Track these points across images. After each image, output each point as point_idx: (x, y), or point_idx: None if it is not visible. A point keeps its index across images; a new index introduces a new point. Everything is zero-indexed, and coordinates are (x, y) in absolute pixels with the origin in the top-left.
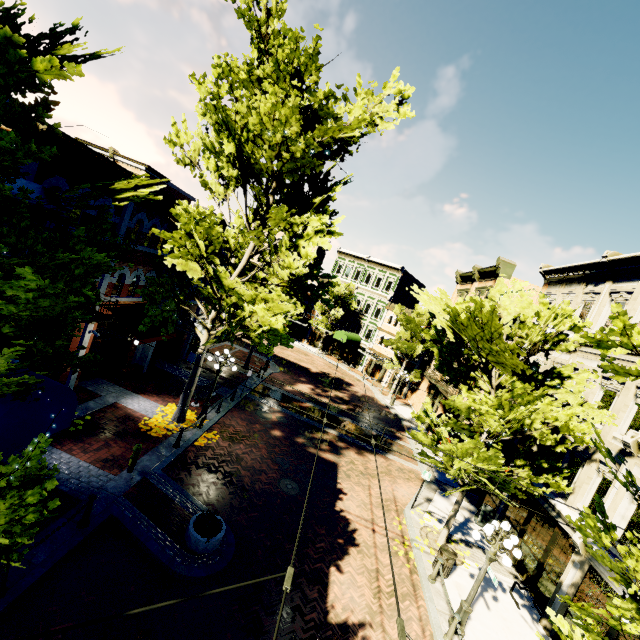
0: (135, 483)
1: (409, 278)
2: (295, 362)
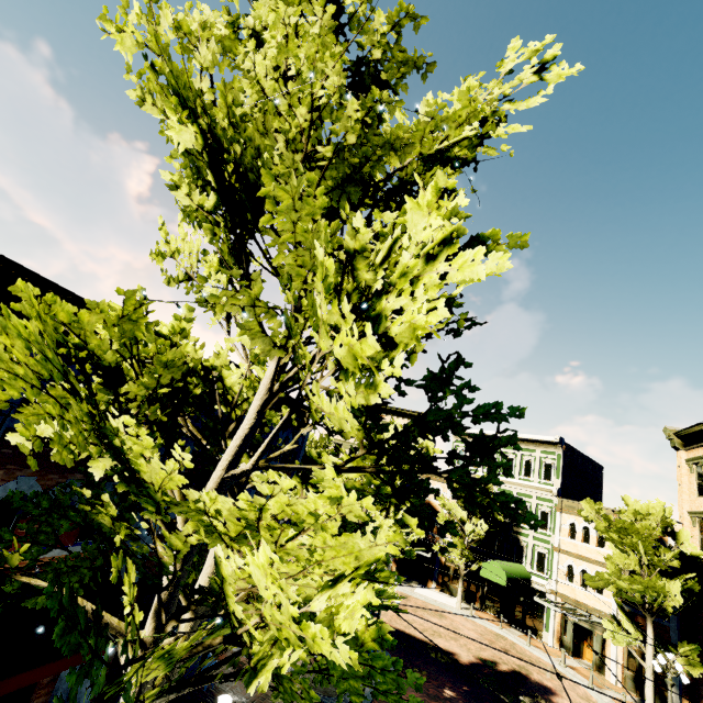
0: None
1: (575, 455)
2: (424, 639)
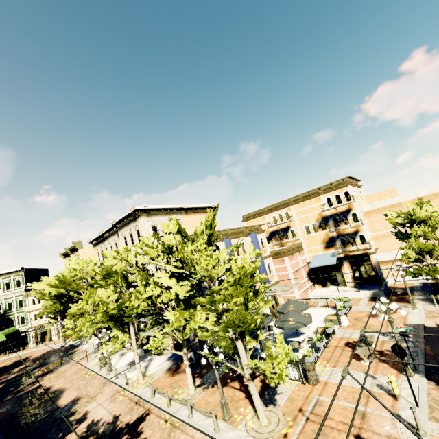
0: None
1: (31, 271)
2: None
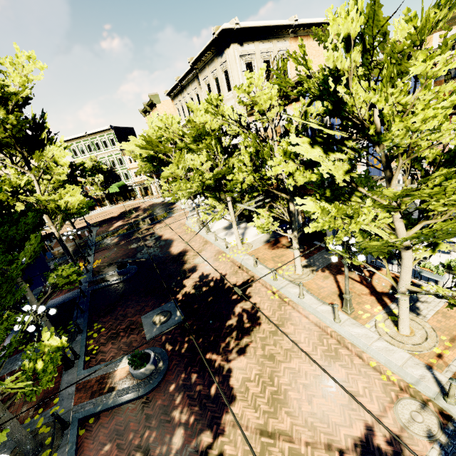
0: (88, 284)
1: (120, 129)
2: (103, 219)
